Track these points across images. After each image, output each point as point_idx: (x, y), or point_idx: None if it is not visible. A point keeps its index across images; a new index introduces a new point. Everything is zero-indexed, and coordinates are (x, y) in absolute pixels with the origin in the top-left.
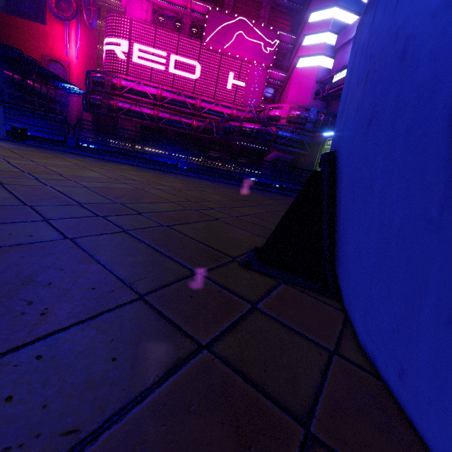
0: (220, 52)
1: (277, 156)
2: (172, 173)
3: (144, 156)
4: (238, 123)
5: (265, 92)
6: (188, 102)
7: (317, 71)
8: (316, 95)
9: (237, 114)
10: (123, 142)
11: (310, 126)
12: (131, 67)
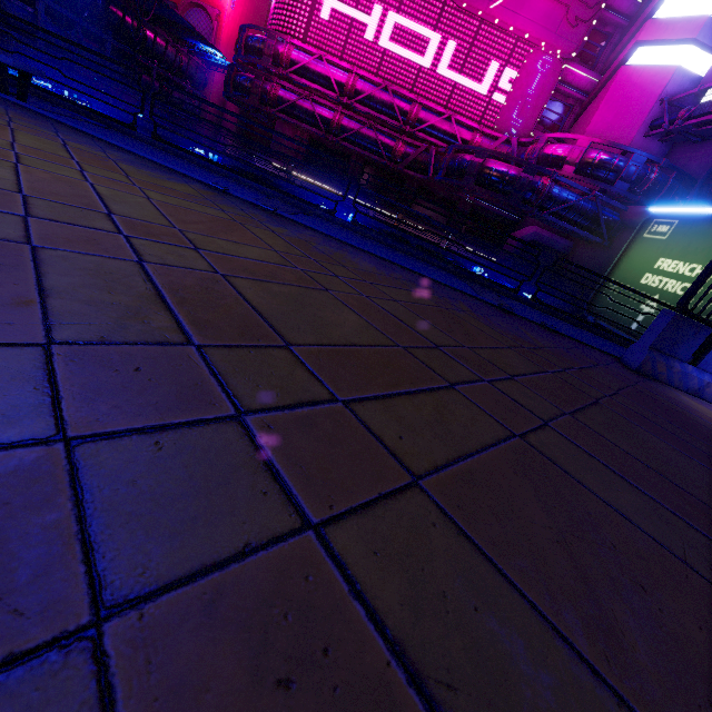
0: (480, 16)
1: (537, 235)
2: (297, 224)
3: (296, 189)
4: (478, 158)
5: (545, 110)
6: (397, 107)
7: (669, 77)
8: (652, 128)
9: (482, 142)
10: (276, 161)
11: (622, 188)
12: (313, 27)
